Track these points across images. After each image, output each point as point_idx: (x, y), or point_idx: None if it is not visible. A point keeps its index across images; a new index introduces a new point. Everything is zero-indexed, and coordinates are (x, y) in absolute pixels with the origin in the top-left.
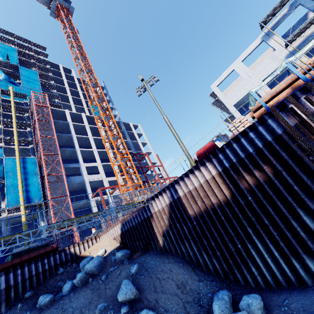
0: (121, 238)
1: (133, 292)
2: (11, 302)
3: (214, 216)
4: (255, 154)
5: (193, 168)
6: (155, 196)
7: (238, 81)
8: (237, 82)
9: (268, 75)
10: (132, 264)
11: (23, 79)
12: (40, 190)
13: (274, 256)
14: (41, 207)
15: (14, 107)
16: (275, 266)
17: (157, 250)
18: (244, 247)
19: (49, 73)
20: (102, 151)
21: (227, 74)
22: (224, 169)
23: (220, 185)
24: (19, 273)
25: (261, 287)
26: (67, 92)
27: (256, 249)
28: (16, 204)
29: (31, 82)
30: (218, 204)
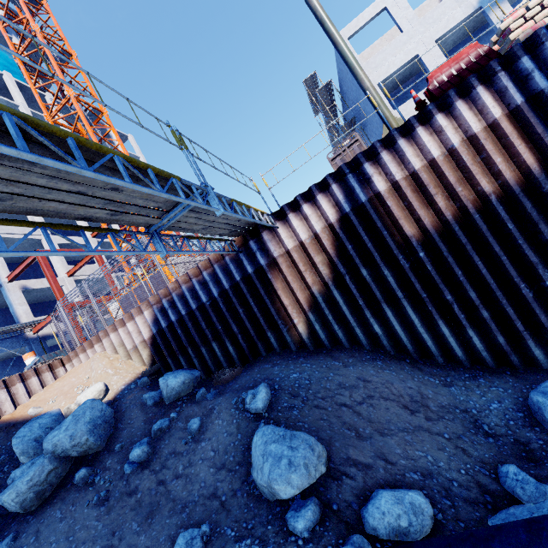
0: (153, 349)
1: (320, 453)
2: None
3: (484, 226)
4: None
5: (432, 107)
6: (288, 209)
7: (374, 49)
8: (373, 52)
9: (446, 33)
10: (234, 394)
11: None
12: None
13: None
14: None
15: None
16: None
17: (288, 352)
18: None
19: None
20: None
21: (371, 16)
22: (528, 100)
23: (515, 142)
24: None
25: None
26: None
27: None
28: None
29: None
30: (497, 195)
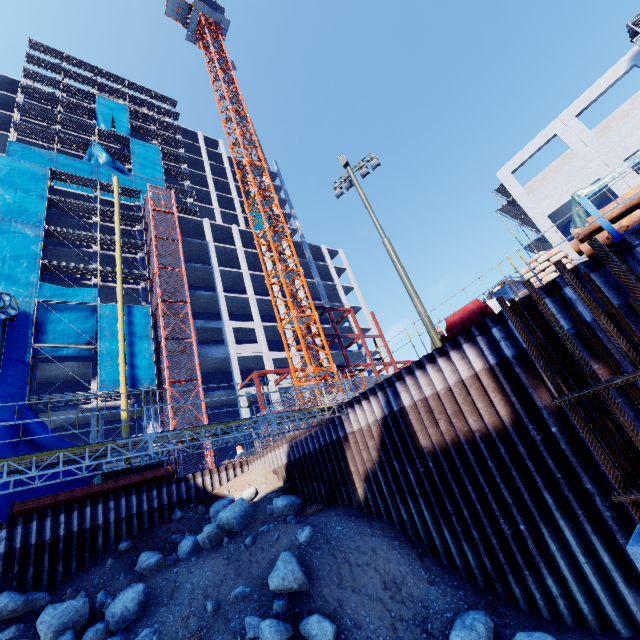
0: (287, 473)
1: (298, 577)
2: (98, 553)
3: (471, 457)
4: (574, 336)
5: (435, 352)
6: (355, 401)
7: (565, 159)
8: (563, 163)
9: None
10: (302, 526)
11: (136, 163)
12: (153, 366)
13: (602, 562)
14: (153, 396)
15: (120, 214)
16: (601, 584)
17: (352, 507)
18: (532, 531)
19: (179, 149)
20: (265, 301)
21: (538, 146)
22: (502, 361)
23: (490, 394)
24: (112, 506)
25: (565, 623)
26: (209, 185)
27: (561, 540)
28: (115, 386)
29: (148, 168)
30: (482, 433)
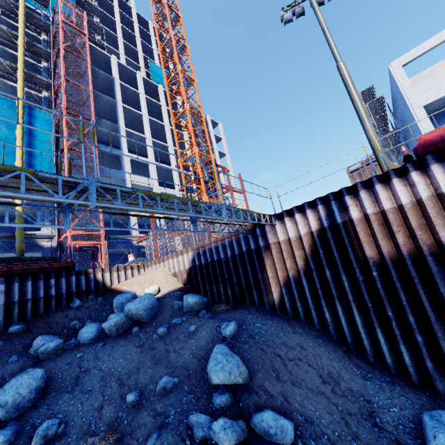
0: (188, 276)
1: (242, 372)
2: None
3: (434, 268)
4: None
5: (409, 166)
6: (286, 214)
7: (434, 70)
8: (432, 72)
9: None
10: (219, 321)
11: None
12: (53, 171)
13: None
14: None
15: (25, 11)
16: None
17: (263, 308)
18: None
19: None
20: (159, 145)
21: (432, 46)
22: None
23: None
24: (2, 289)
25: None
26: (117, 30)
27: None
28: None
29: None
30: None
